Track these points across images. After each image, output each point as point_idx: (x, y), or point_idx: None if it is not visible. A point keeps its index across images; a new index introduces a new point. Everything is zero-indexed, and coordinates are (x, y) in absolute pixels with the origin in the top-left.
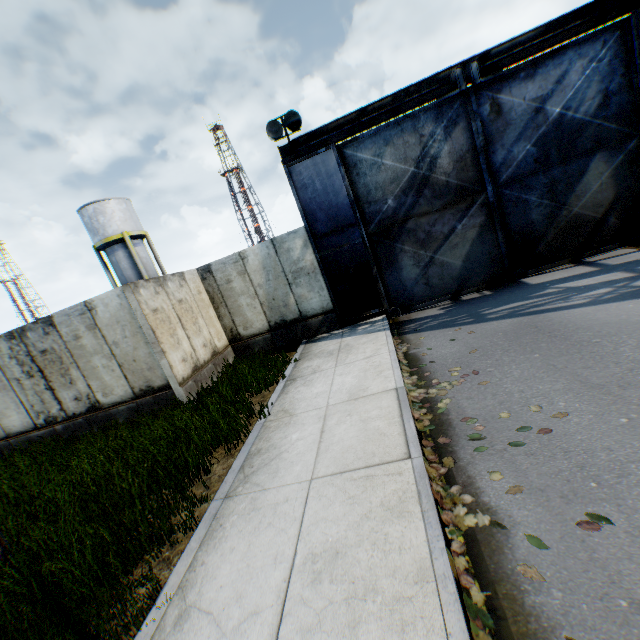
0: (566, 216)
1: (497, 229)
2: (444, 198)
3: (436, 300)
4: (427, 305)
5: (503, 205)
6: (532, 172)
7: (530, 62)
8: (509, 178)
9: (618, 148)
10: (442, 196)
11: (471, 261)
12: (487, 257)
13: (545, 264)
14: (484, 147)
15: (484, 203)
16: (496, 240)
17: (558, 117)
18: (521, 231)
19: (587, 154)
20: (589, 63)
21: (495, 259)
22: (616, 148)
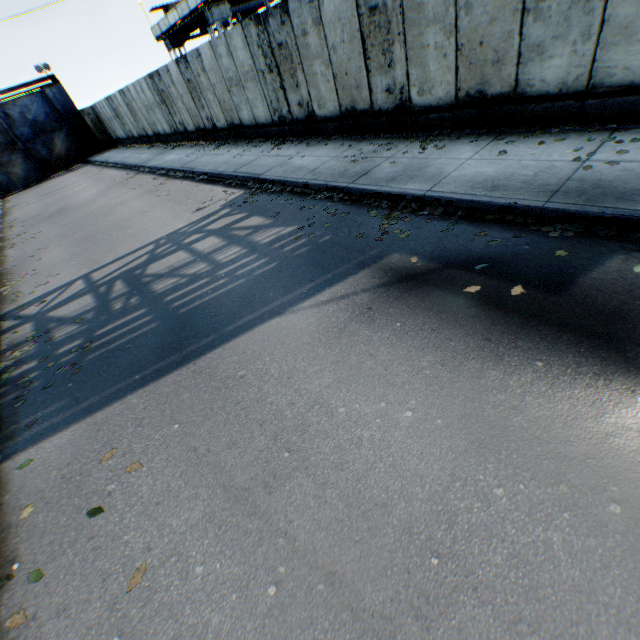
0: (56, 154)
1: (32, 159)
2: (3, 147)
3: (21, 188)
4: (18, 190)
5: (30, 150)
6: (35, 138)
7: (13, 100)
8: (27, 140)
9: (62, 131)
10: (2, 147)
11: (28, 171)
12: (34, 170)
13: (59, 171)
14: (10, 129)
15: (22, 149)
16: (34, 163)
17: (34, 120)
18: (43, 159)
19: (53, 133)
20: (36, 103)
21: (38, 170)
22: (62, 131)
